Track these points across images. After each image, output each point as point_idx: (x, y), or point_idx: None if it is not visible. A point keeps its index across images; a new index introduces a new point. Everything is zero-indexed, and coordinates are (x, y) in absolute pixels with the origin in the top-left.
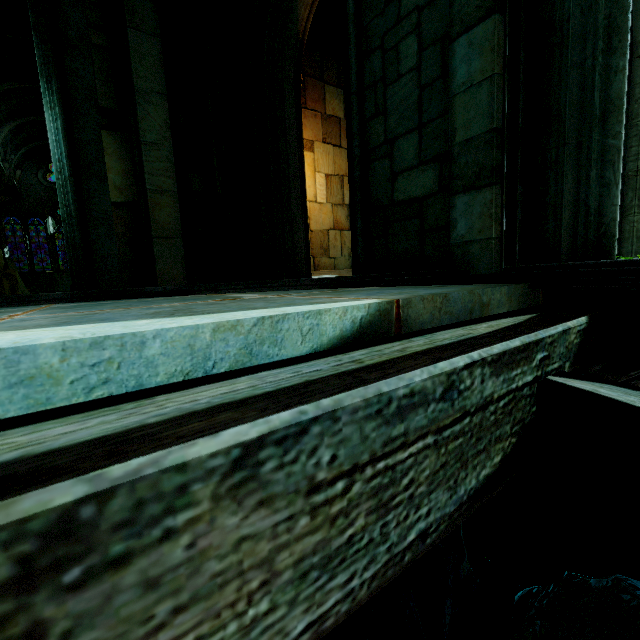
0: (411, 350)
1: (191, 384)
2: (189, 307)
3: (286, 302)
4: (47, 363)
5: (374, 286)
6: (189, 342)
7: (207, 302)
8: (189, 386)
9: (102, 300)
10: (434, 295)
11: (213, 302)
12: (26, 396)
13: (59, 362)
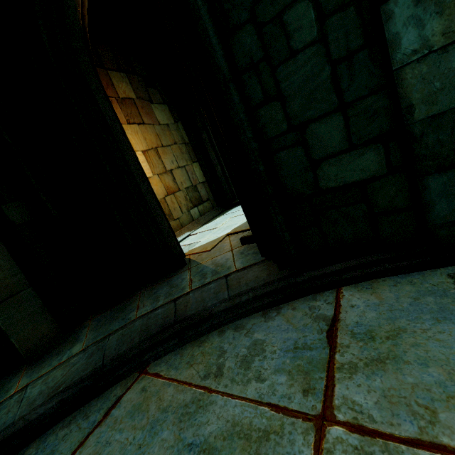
0: None
1: None
2: None
3: None
4: None
5: (342, 286)
6: None
7: None
8: None
9: None
10: None
11: None
12: None
13: None
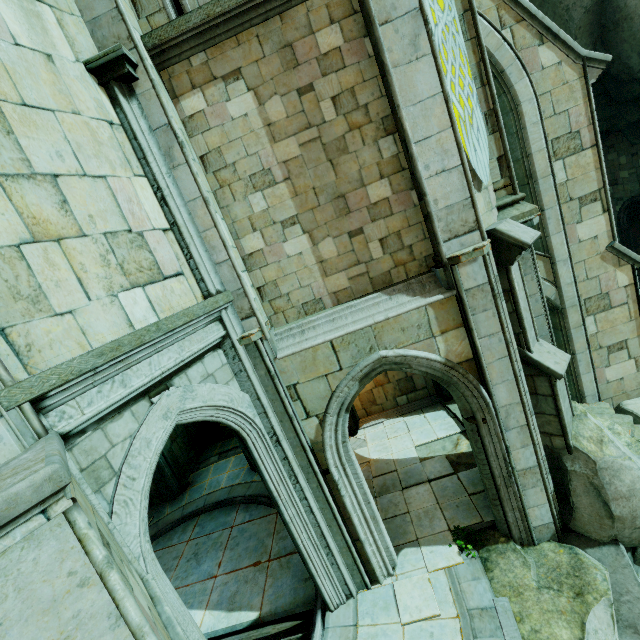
0: (251, 638)
1: (224, 636)
2: (239, 587)
3: (251, 597)
4: (210, 633)
5: None
6: (223, 629)
7: (249, 571)
8: (223, 637)
9: (250, 503)
10: (271, 614)
11: (250, 573)
12: (209, 636)
13: (211, 633)
